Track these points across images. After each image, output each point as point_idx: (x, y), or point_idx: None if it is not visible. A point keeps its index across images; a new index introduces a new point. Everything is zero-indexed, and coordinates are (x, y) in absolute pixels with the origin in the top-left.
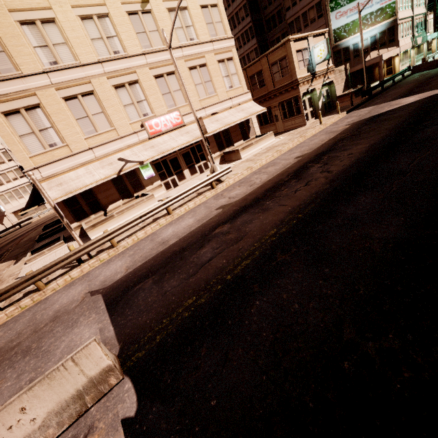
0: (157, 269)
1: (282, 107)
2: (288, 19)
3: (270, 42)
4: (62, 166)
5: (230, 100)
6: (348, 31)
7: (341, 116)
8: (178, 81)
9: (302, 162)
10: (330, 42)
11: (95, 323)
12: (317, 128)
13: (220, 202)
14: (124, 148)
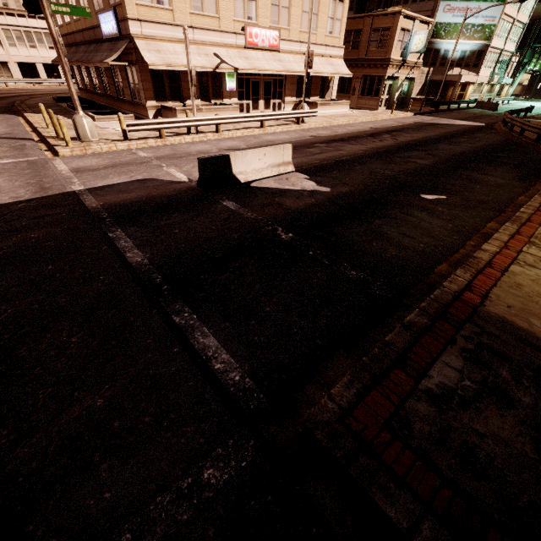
0: None
1: (364, 81)
2: None
3: None
4: (162, 32)
5: (325, 47)
6: (447, 32)
7: (409, 115)
8: None
9: (376, 131)
10: None
11: None
12: (388, 115)
13: (310, 134)
14: (220, 44)
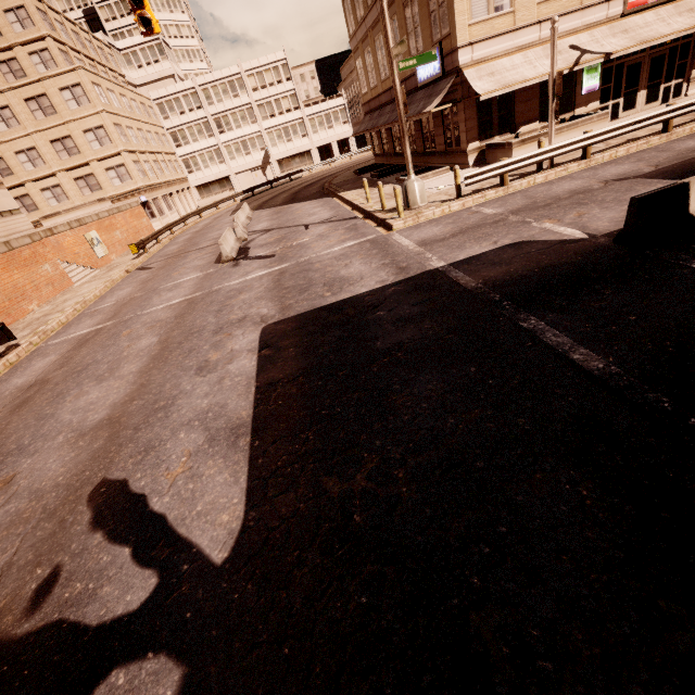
0: None
1: None
2: None
3: None
4: (497, 47)
5: None
6: None
7: None
8: None
9: None
10: None
11: None
12: None
13: None
14: (580, 28)
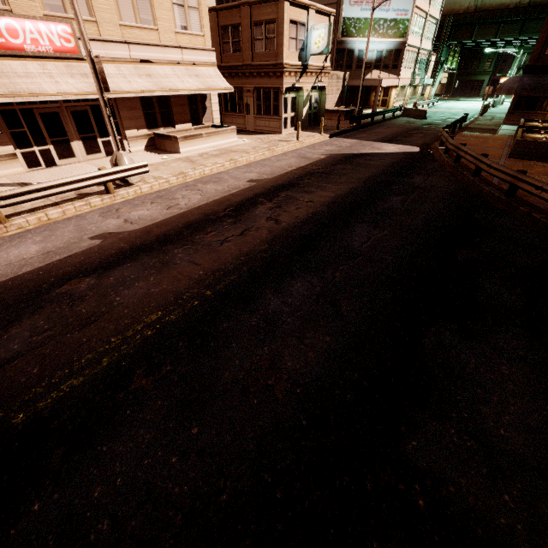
0: None
1: (257, 95)
2: None
3: None
4: None
5: (180, 50)
6: (357, 29)
7: (322, 138)
8: None
9: (254, 192)
10: (336, 33)
11: None
12: (291, 144)
13: (106, 226)
14: None
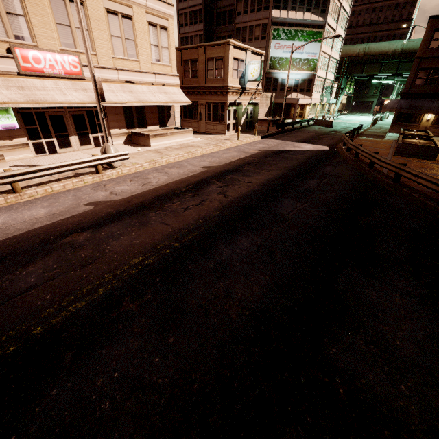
0: None
1: (208, 107)
2: (237, 23)
3: (216, 37)
4: None
5: (154, 75)
6: (281, 65)
7: (256, 138)
8: (86, 17)
9: (207, 175)
10: (265, 66)
11: None
12: (233, 142)
13: (97, 196)
14: None
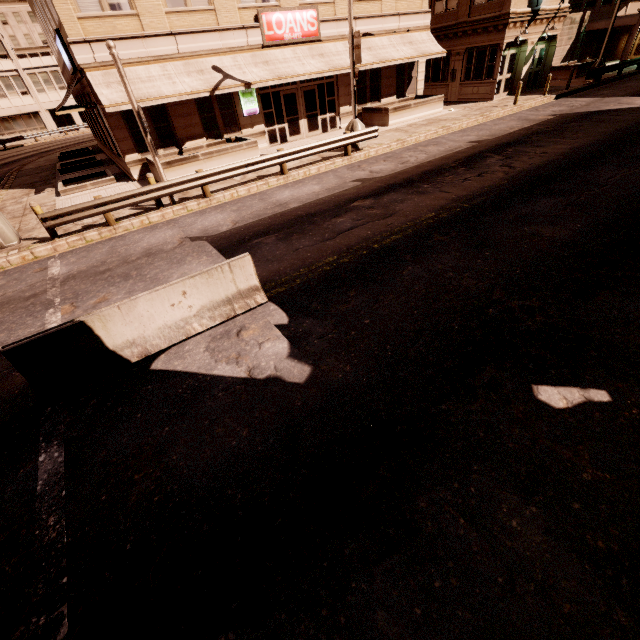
0: (280, 229)
1: (468, 57)
2: None
3: None
4: (127, 52)
5: (398, 17)
6: None
7: (546, 100)
8: None
9: (478, 149)
10: None
11: (211, 263)
12: (508, 108)
13: (358, 175)
14: (223, 50)
